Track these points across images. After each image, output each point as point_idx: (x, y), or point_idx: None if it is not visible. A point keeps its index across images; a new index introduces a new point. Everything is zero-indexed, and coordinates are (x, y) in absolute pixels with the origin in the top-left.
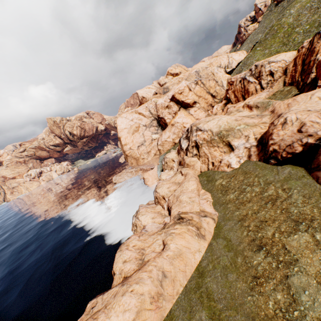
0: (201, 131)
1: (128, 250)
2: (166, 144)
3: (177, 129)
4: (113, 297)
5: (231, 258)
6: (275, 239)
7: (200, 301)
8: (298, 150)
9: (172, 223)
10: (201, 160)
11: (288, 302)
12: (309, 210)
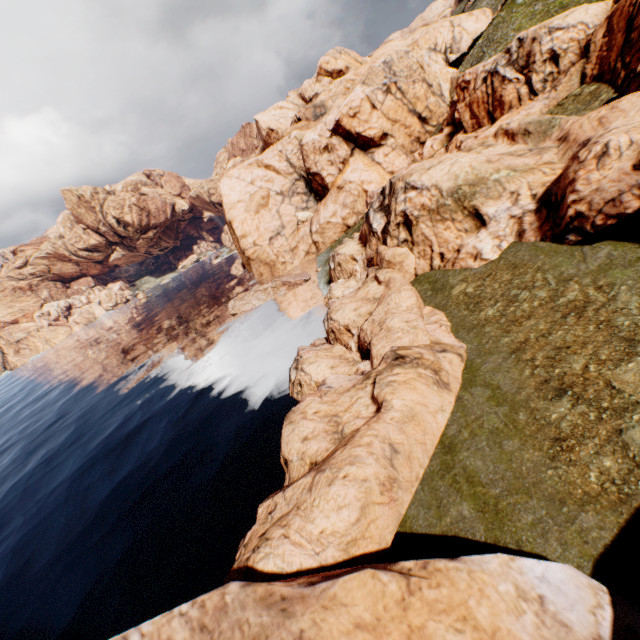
0: (416, 191)
1: (307, 420)
2: (329, 230)
3: (350, 197)
4: (306, 493)
5: (506, 415)
6: (589, 375)
7: (455, 488)
8: (631, 207)
9: (387, 366)
10: (416, 251)
11: (625, 469)
12: None
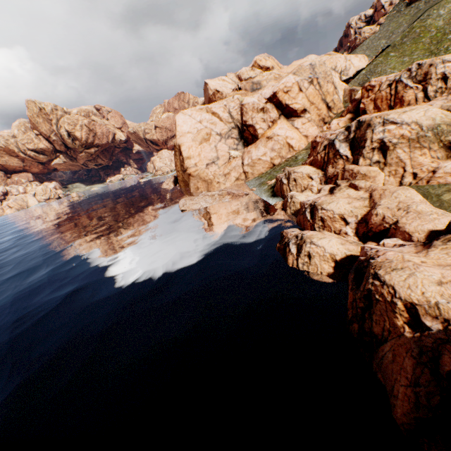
0: (395, 125)
1: (426, 266)
2: (259, 165)
3: (278, 145)
4: None
5: None
6: None
7: None
8: None
9: None
10: (387, 170)
11: None
12: None
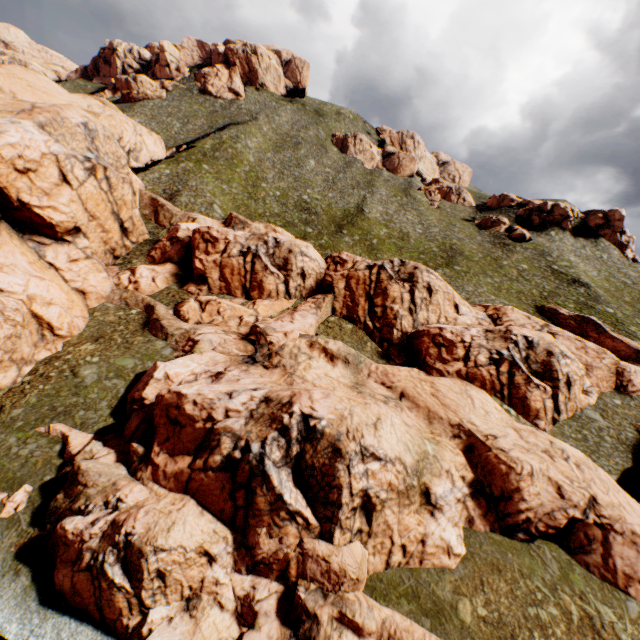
0: (379, 461)
1: None
2: None
3: (5, 324)
4: None
5: None
6: None
7: None
8: (563, 524)
9: None
10: (372, 544)
11: None
12: (636, 631)
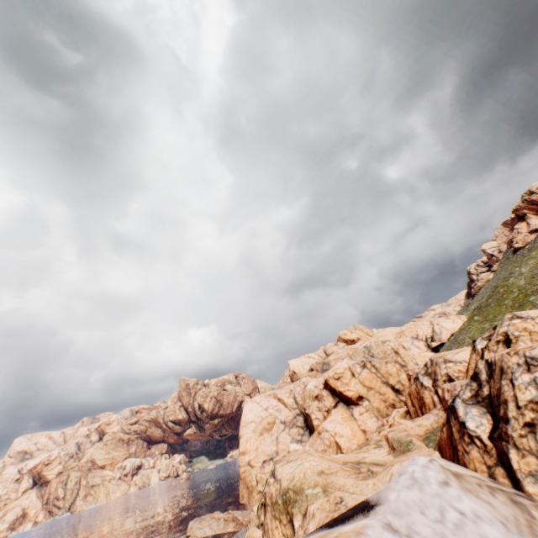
0: (273, 478)
1: None
2: None
3: (322, 444)
4: None
5: None
6: None
7: None
8: None
9: None
10: None
11: None
12: None
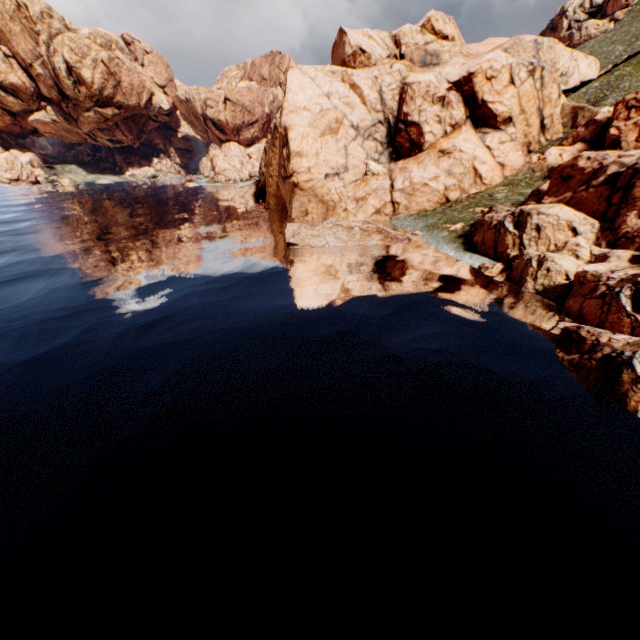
0: None
1: None
2: (422, 194)
3: (460, 167)
4: None
5: None
6: None
7: None
8: None
9: None
10: None
11: None
12: None
